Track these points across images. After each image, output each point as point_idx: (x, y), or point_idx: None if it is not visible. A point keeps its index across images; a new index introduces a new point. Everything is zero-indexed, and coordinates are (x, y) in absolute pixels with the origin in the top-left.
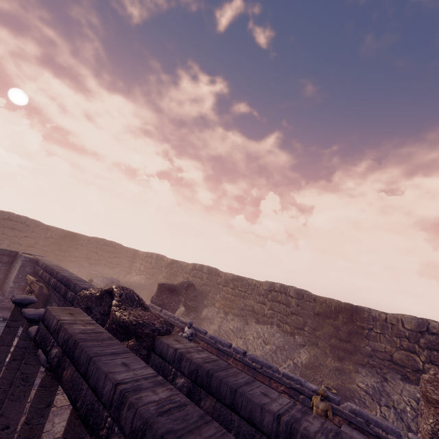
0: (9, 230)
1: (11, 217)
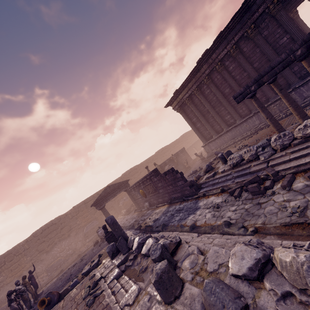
0: (189, 137)
1: (185, 134)
